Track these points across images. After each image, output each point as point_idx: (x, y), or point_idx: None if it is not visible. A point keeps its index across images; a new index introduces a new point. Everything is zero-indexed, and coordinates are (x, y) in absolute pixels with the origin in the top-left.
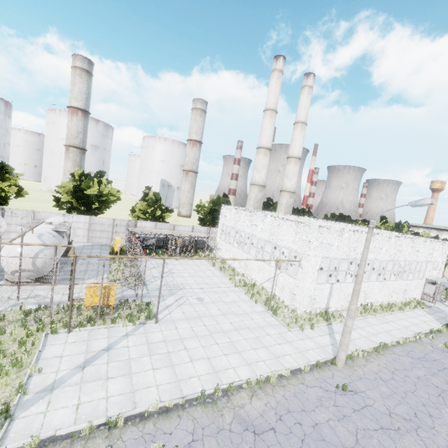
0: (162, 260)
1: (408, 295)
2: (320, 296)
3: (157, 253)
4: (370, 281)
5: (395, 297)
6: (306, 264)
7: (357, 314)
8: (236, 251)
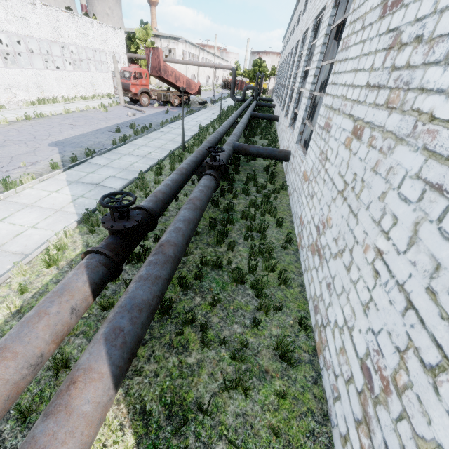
0: None
1: (99, 90)
2: None
3: None
4: (37, 69)
5: (84, 92)
6: None
7: (27, 105)
8: None
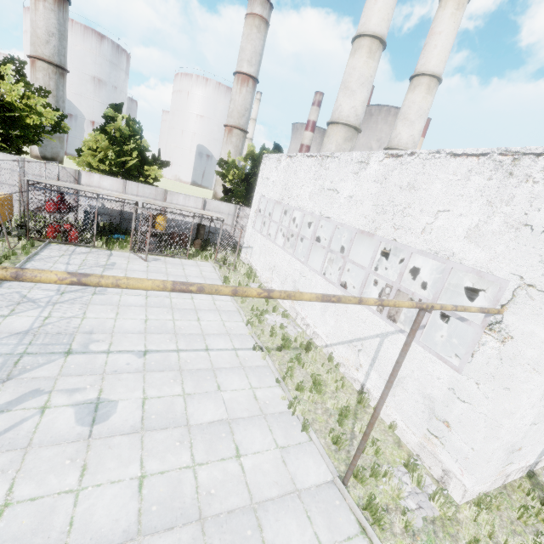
0: (105, 258)
1: None
2: (537, 438)
3: (105, 242)
4: None
5: None
6: (535, 330)
7: None
8: (280, 255)
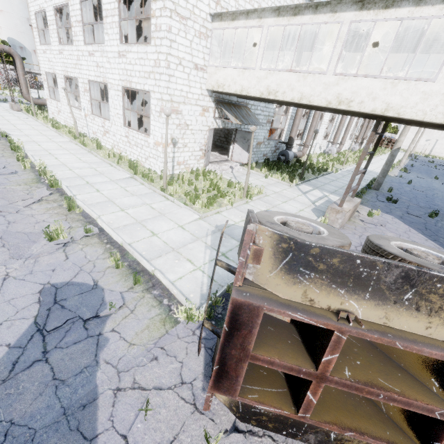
0: None
1: None
2: None
3: None
4: None
5: None
6: None
7: None
8: None
